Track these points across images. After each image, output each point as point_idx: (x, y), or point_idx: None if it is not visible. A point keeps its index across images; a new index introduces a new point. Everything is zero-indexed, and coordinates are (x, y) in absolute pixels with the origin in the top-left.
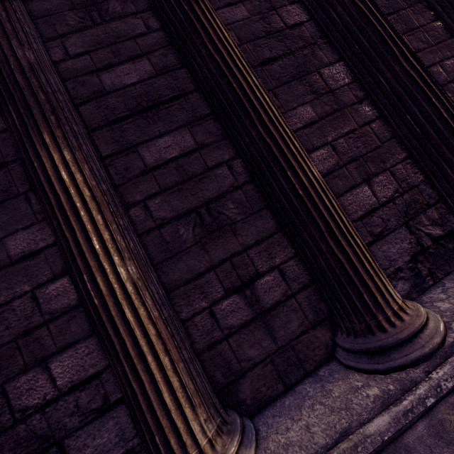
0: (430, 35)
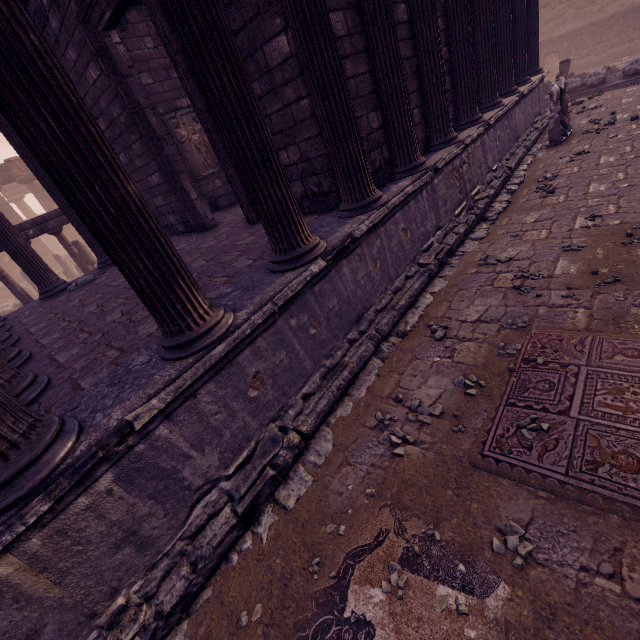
0: None
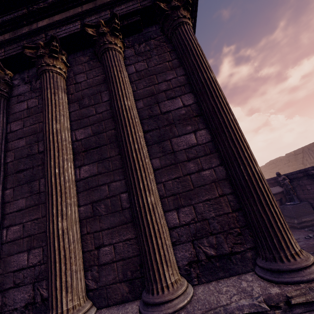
0: (113, 164)
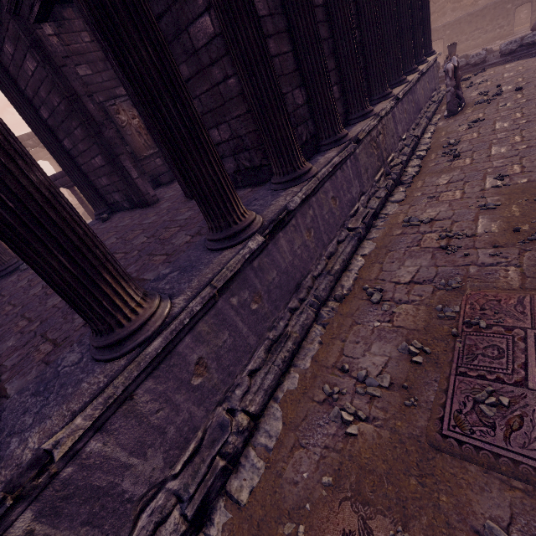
0: None
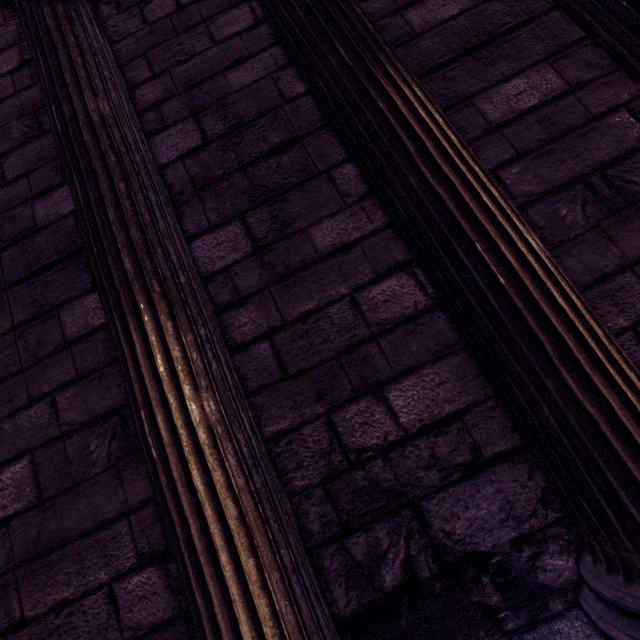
0: None
